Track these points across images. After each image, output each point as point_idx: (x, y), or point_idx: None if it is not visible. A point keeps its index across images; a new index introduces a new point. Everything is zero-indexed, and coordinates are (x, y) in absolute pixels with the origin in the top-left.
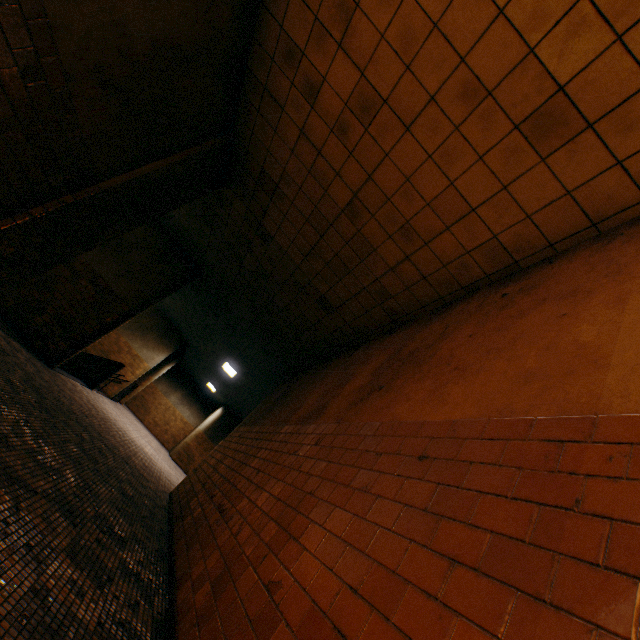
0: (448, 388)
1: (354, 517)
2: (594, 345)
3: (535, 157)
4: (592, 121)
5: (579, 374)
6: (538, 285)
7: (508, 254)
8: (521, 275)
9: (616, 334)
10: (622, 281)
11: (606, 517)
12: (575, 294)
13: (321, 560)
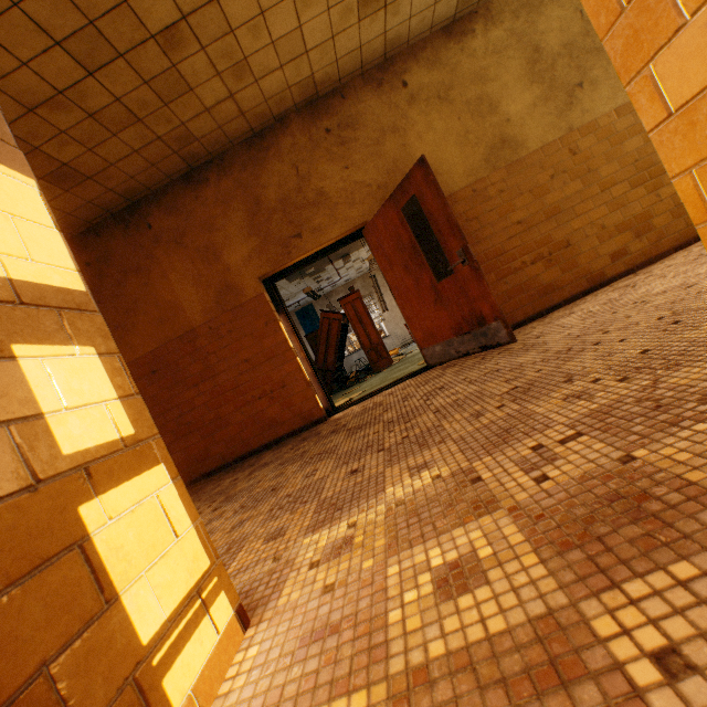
0: (128, 340)
1: (154, 408)
2: (174, 301)
3: (63, 190)
4: (91, 177)
5: (180, 315)
6: (111, 259)
7: (63, 232)
8: (84, 244)
9: (178, 295)
10: (159, 264)
11: (214, 353)
12: (143, 270)
13: (159, 426)
